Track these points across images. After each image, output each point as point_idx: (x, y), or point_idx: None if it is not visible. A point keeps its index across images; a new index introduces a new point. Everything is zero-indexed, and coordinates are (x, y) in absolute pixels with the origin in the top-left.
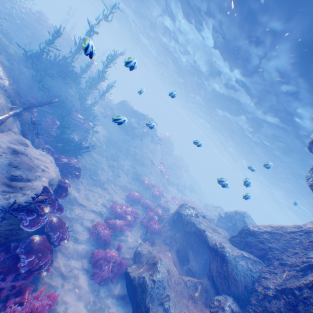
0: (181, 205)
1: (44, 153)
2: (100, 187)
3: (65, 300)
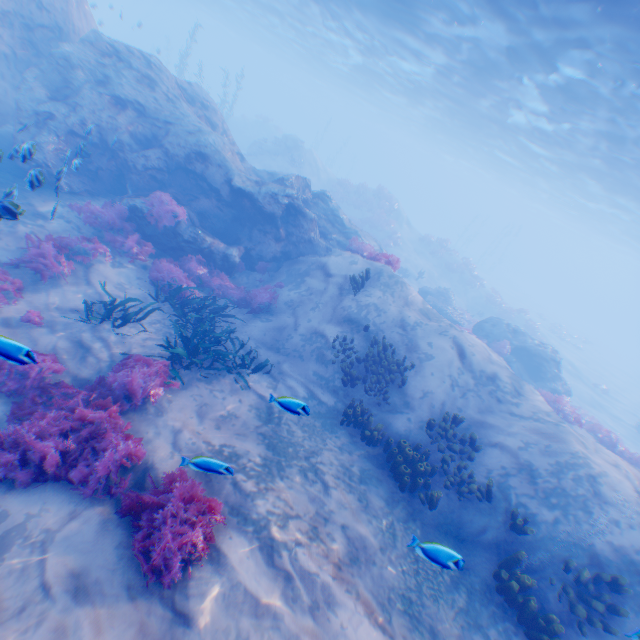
0: None
1: None
2: None
3: None
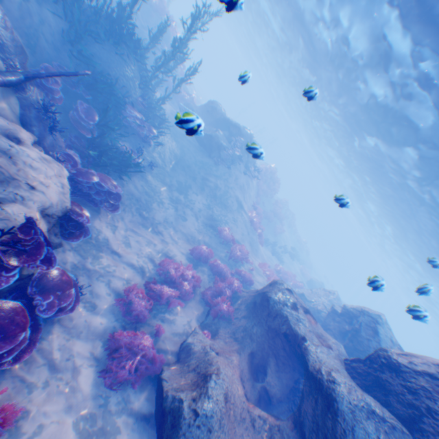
0: (271, 283)
1: (51, 160)
2: (151, 230)
3: (42, 410)
